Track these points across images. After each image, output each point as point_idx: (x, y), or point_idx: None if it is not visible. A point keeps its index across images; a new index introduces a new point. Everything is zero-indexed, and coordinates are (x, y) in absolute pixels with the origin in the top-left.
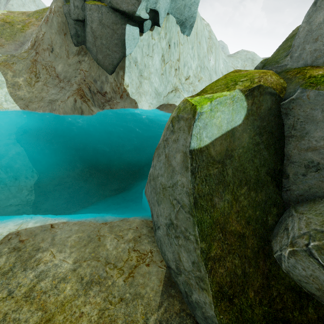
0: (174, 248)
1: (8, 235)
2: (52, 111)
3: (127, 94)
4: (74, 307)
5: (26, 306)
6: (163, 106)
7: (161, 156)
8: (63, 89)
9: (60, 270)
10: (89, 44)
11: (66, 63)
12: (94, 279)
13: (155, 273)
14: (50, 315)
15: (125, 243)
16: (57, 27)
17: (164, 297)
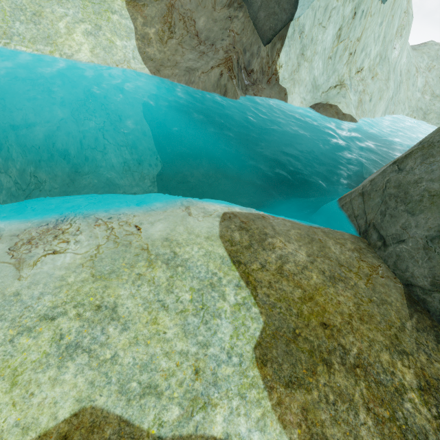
0: (436, 263)
1: (225, 213)
2: (189, 84)
3: (277, 79)
4: (328, 294)
5: (284, 281)
6: (319, 106)
7: (437, 156)
8: (204, 55)
9: (298, 259)
10: None
11: (210, 17)
12: (335, 276)
13: (393, 287)
14: (310, 294)
15: (349, 251)
16: None
17: (411, 310)
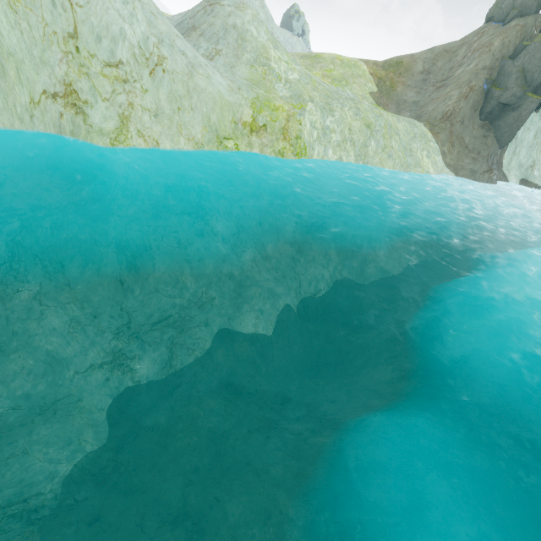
0: None
1: None
2: (475, 179)
3: (501, 167)
4: None
5: None
6: (524, 181)
7: None
8: (476, 160)
9: None
10: (502, 124)
11: (471, 136)
12: None
13: None
14: None
15: None
16: (472, 103)
17: None
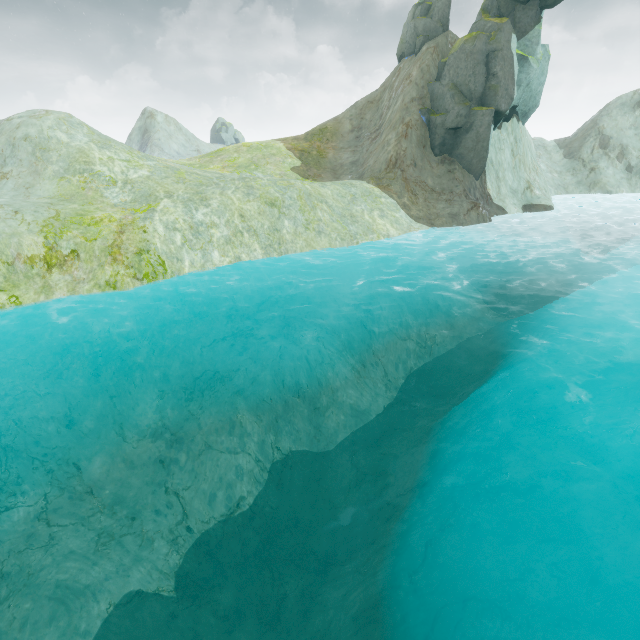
0: None
1: None
2: (460, 224)
3: (490, 200)
4: None
5: None
6: (528, 207)
7: None
8: (452, 201)
9: None
10: (463, 151)
11: (433, 176)
12: None
13: None
14: None
15: None
16: (416, 141)
17: None
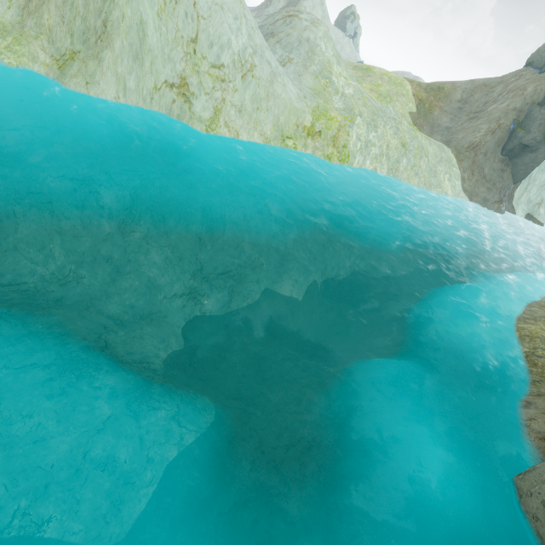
0: None
1: None
2: (485, 207)
3: (511, 200)
4: None
5: None
6: (529, 216)
7: None
8: (490, 190)
9: None
10: (519, 162)
11: (490, 168)
12: None
13: None
14: None
15: None
16: (497, 139)
17: None
